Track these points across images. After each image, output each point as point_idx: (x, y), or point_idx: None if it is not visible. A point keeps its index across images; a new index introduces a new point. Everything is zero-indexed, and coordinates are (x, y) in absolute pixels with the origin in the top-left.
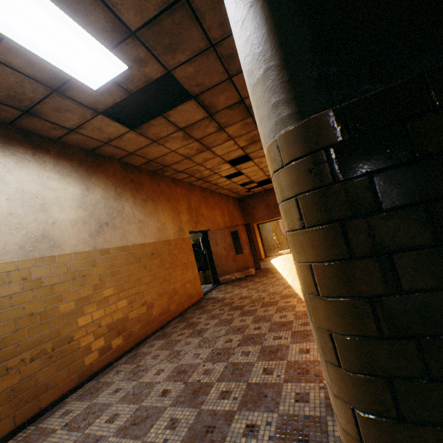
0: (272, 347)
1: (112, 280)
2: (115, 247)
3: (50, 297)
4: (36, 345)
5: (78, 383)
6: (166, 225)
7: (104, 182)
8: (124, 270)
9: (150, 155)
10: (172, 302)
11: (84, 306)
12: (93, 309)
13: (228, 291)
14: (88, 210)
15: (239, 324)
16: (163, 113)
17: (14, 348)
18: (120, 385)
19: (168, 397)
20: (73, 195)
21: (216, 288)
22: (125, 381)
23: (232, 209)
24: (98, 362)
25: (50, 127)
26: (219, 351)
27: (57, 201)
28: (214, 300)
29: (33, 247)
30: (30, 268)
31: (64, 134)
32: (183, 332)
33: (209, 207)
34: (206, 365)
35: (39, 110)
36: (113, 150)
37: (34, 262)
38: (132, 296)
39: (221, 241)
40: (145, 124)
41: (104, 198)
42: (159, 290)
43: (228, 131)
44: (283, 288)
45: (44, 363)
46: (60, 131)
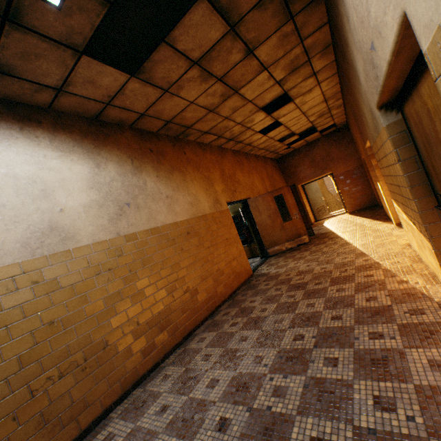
0: (373, 354)
1: (144, 269)
2: (143, 230)
3: (71, 300)
4: (63, 358)
5: (122, 392)
6: (199, 199)
7: (117, 155)
8: (158, 255)
9: (165, 114)
10: (218, 284)
11: (115, 304)
12: (127, 306)
13: (281, 265)
14: (103, 190)
15: (307, 310)
16: (165, 36)
17: (36, 366)
18: (168, 401)
19: (228, 435)
20: (80, 175)
21: (265, 262)
22: (173, 394)
23: (271, 172)
24: (143, 365)
25: (30, 89)
26: (289, 354)
27: (62, 183)
28: (265, 276)
29: (40, 243)
30: (40, 269)
31: (52, 98)
32: (236, 321)
33: (245, 172)
34: (274, 378)
35: (4, 62)
36: (119, 114)
37: (45, 261)
38: (171, 284)
39: (264, 209)
40: (145, 62)
41: (119, 174)
42: (202, 273)
43: (259, 55)
44: (354, 257)
45: (77, 377)
46: (46, 94)
